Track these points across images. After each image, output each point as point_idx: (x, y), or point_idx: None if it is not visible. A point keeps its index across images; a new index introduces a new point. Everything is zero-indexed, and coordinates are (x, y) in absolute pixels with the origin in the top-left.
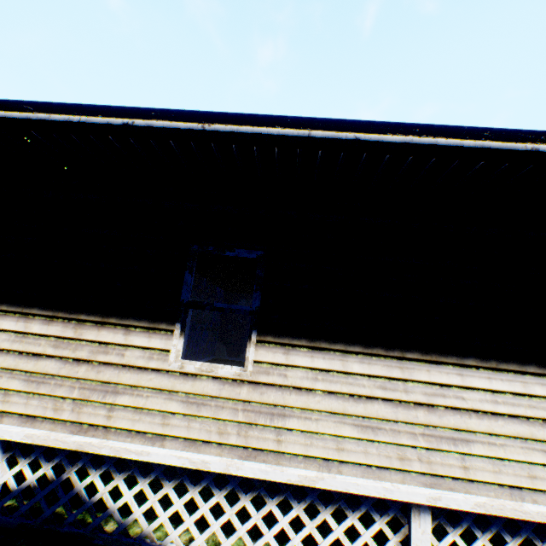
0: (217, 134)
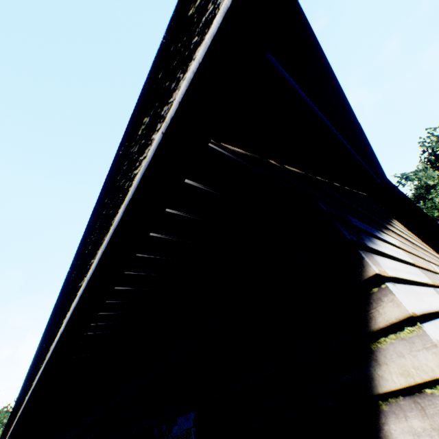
0: (12, 434)
